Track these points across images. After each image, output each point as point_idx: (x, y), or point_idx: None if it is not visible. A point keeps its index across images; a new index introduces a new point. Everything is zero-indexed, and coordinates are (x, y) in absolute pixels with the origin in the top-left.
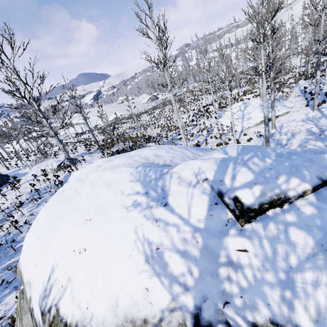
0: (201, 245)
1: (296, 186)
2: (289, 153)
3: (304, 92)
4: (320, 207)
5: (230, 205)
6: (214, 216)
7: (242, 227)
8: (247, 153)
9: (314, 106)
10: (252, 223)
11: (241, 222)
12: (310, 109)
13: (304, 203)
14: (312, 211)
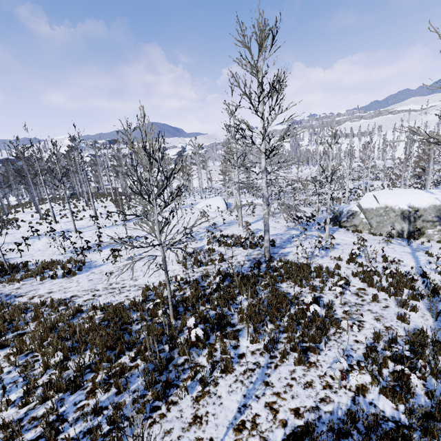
0: None
1: None
2: None
3: None
4: None
5: None
6: None
7: None
8: None
9: None
10: None
11: None
12: None
13: None
14: None
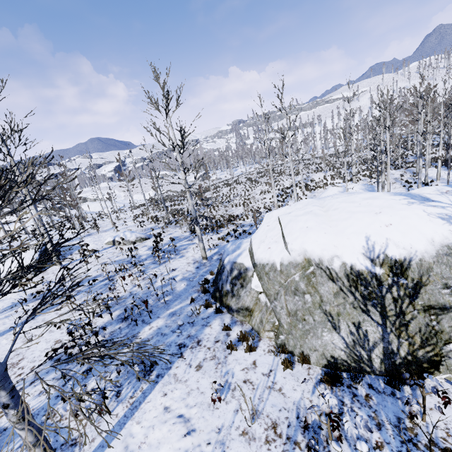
0: None
1: None
2: None
3: (400, 179)
4: None
5: None
6: None
7: None
8: None
9: None
10: None
11: None
12: None
13: None
14: None
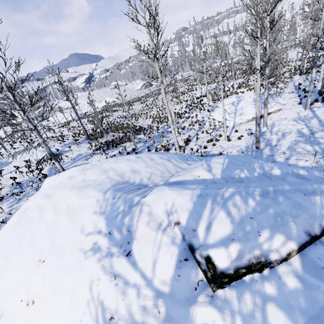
0: (163, 316)
1: (279, 247)
2: (276, 191)
3: (298, 88)
4: (305, 280)
5: (202, 264)
6: (182, 276)
7: (214, 292)
8: (232, 170)
9: (307, 105)
10: (226, 289)
11: (213, 286)
12: (302, 108)
13: (287, 270)
14: (296, 285)
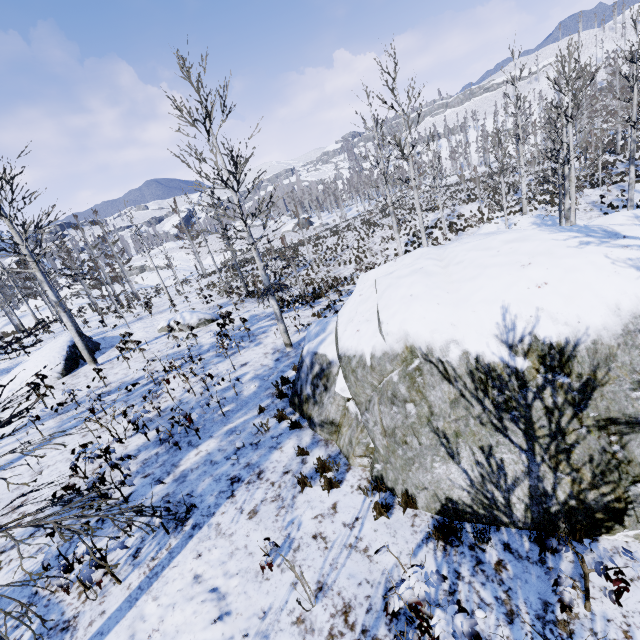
0: None
1: None
2: None
3: (600, 203)
4: None
5: None
6: None
7: None
8: None
9: None
10: None
11: None
12: None
13: None
14: None
